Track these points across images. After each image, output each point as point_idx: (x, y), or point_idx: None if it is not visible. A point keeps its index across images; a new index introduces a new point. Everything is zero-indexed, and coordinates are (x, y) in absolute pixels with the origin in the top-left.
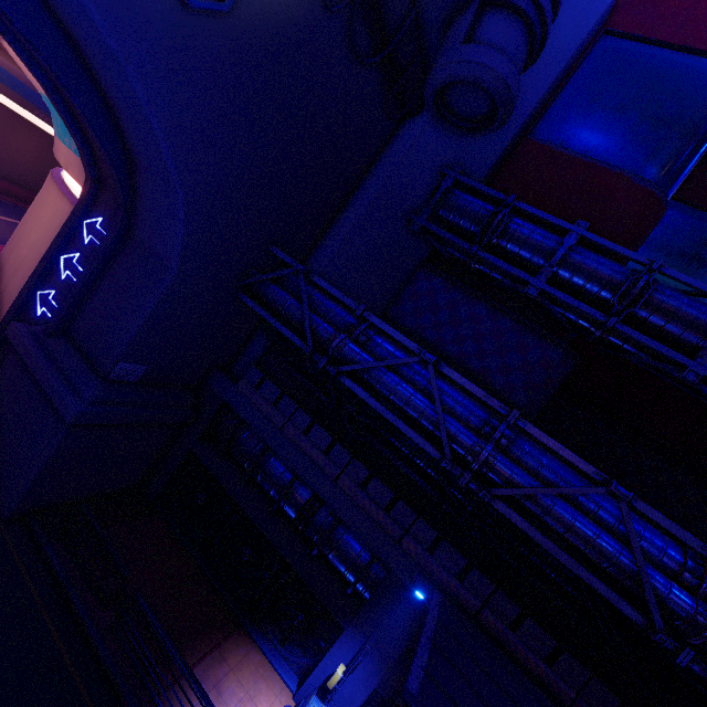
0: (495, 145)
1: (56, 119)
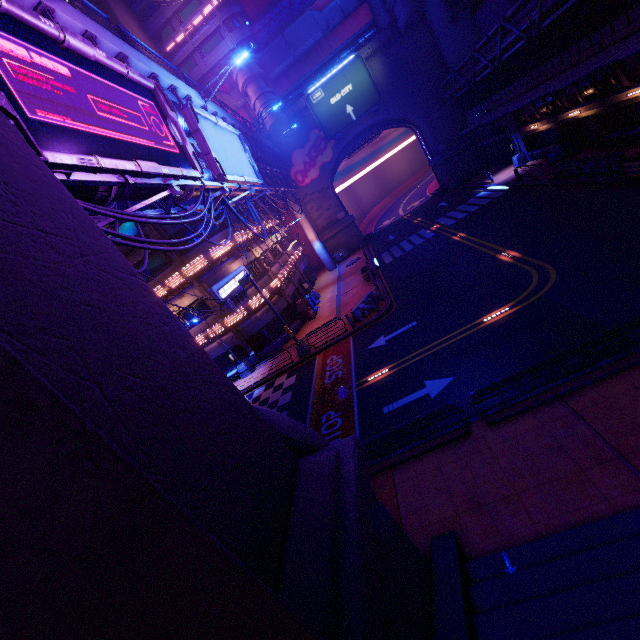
0: None
1: None
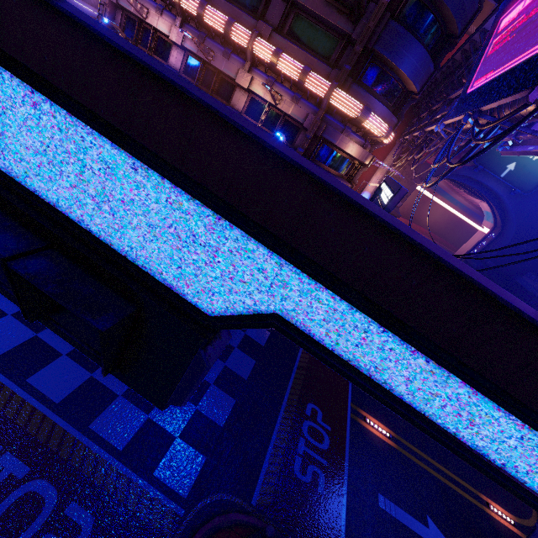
0: None
1: (487, 216)
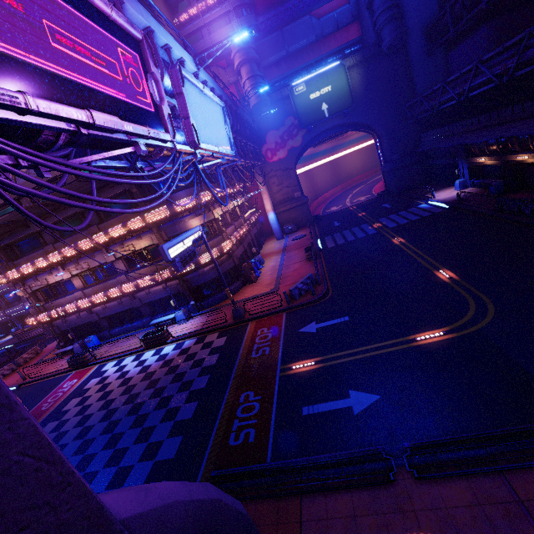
0: (432, 2)
1: None
